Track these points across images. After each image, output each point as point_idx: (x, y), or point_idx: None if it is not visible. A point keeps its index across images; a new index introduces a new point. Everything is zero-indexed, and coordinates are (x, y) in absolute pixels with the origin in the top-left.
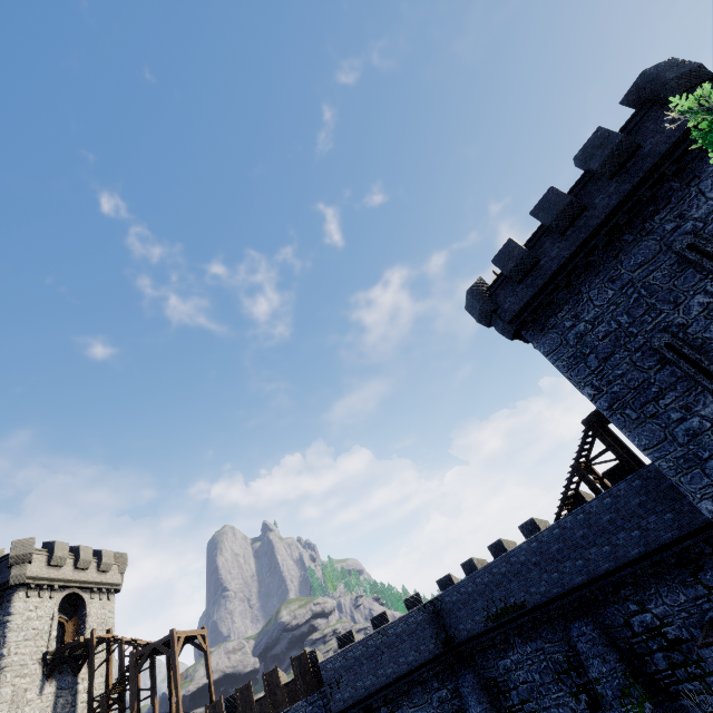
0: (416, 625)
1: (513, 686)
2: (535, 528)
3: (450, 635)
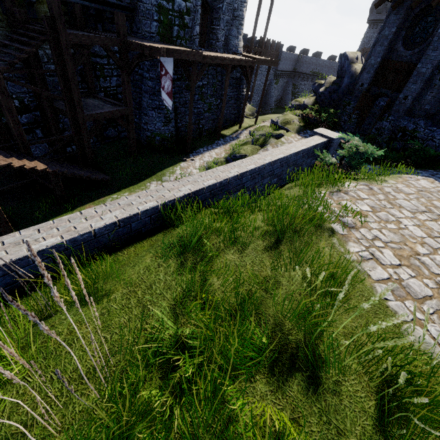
0: (294, 59)
1: (298, 88)
2: (320, 56)
3: (296, 68)
